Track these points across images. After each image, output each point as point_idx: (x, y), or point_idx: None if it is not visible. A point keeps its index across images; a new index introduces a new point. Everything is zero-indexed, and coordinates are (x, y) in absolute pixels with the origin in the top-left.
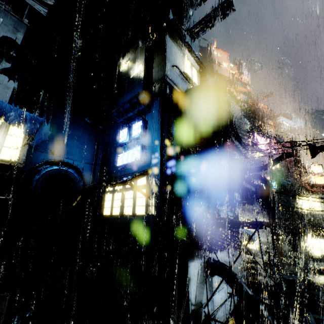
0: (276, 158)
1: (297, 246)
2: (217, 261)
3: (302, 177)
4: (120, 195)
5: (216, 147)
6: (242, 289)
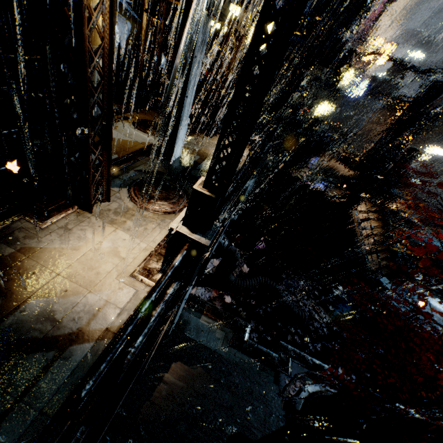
0: (373, 52)
1: (314, 104)
2: (293, 100)
3: (363, 45)
4: (238, 11)
5: (350, 14)
6: (299, 116)
